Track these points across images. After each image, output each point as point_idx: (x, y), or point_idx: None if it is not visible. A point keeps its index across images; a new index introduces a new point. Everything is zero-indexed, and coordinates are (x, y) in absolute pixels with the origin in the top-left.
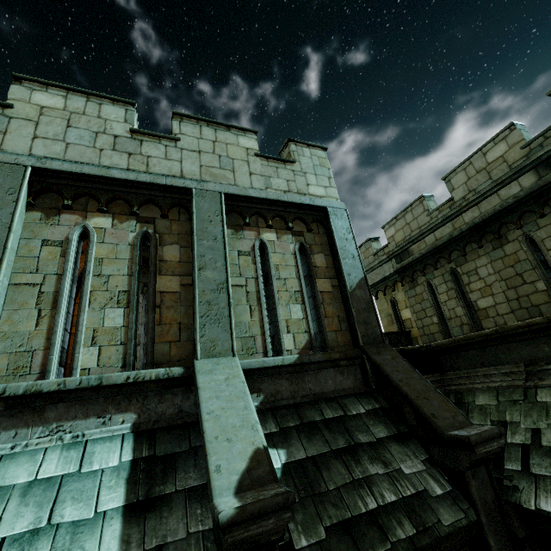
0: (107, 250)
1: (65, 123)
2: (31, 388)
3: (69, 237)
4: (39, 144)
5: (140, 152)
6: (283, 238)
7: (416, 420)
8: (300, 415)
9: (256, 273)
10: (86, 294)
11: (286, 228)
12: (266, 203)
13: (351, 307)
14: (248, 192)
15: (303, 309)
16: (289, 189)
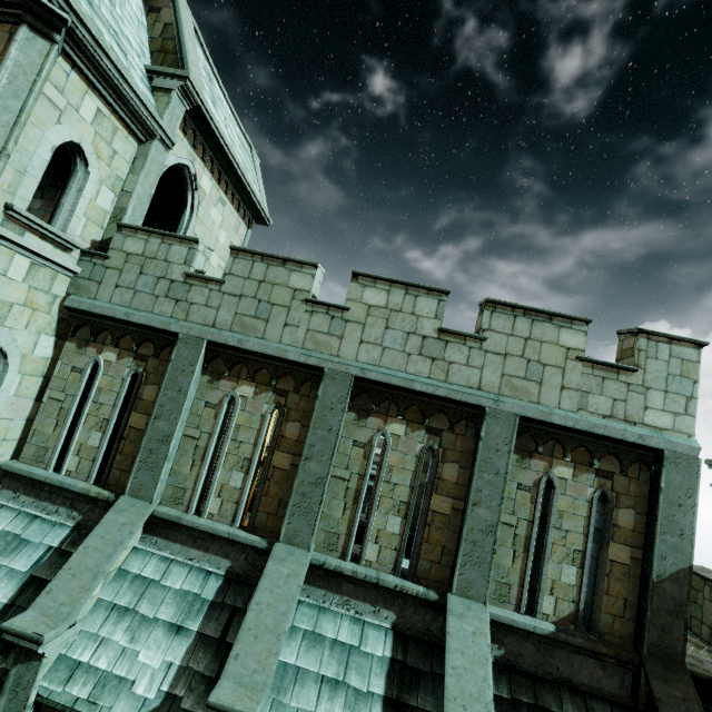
0: (397, 458)
1: (385, 324)
2: (338, 568)
3: (372, 442)
4: (363, 349)
5: (443, 357)
6: (581, 478)
7: None
8: (536, 693)
9: (533, 516)
10: (377, 499)
11: (589, 464)
12: (571, 430)
13: (648, 603)
14: (551, 416)
15: (578, 574)
16: (612, 414)
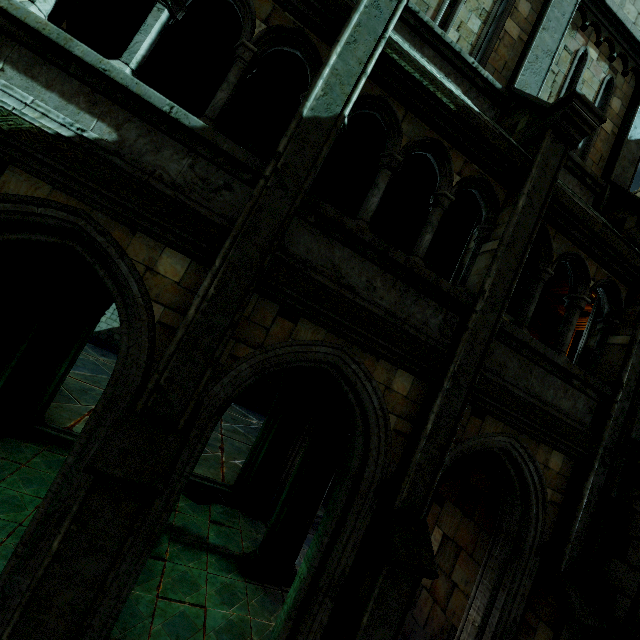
0: None
1: None
2: (429, 23)
3: None
4: None
5: None
6: (600, 64)
7: (636, 224)
8: None
9: (569, 72)
10: None
11: (607, 57)
12: (610, 20)
13: (621, 150)
14: None
15: None
16: (635, 23)
